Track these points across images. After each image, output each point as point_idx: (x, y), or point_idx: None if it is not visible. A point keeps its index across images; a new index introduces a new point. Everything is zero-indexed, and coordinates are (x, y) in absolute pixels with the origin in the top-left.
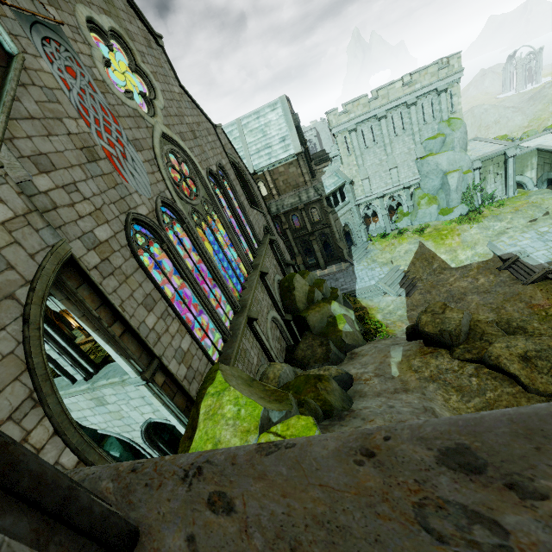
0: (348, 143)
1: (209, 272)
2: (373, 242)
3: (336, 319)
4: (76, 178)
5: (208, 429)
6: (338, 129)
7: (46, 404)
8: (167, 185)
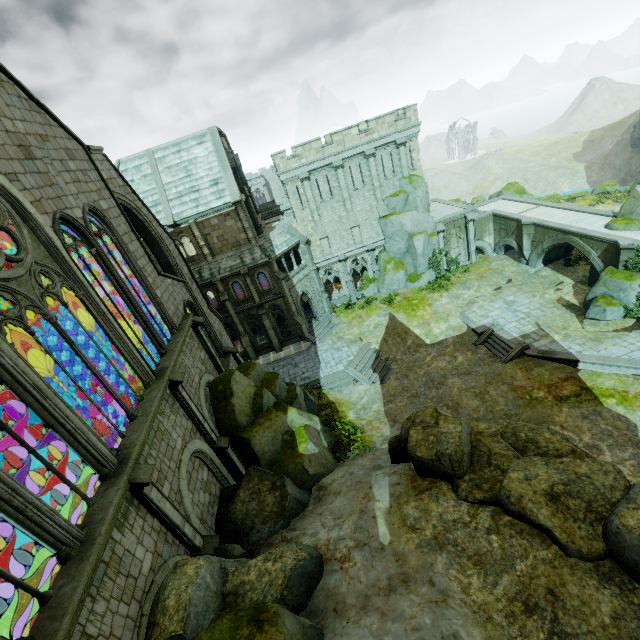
0: (300, 194)
1: (34, 413)
2: (338, 314)
3: (295, 436)
4: None
5: None
6: (288, 176)
7: None
8: None
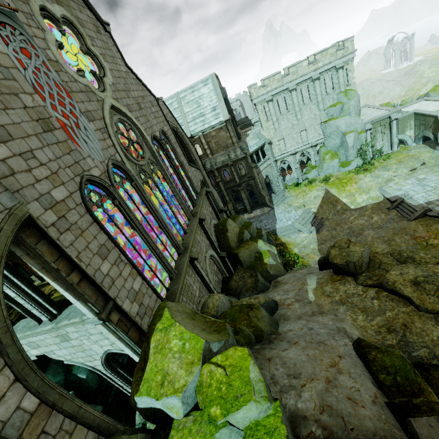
0: (266, 111)
1: (156, 222)
2: (289, 190)
3: (262, 254)
4: (32, 147)
5: (157, 361)
6: (258, 100)
7: (6, 354)
8: (117, 149)
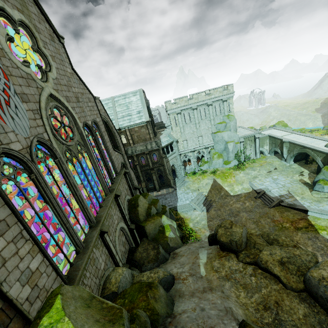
0: (176, 120)
1: (72, 196)
2: (188, 177)
3: (165, 228)
4: None
5: None
6: (171, 111)
7: None
8: (46, 129)
